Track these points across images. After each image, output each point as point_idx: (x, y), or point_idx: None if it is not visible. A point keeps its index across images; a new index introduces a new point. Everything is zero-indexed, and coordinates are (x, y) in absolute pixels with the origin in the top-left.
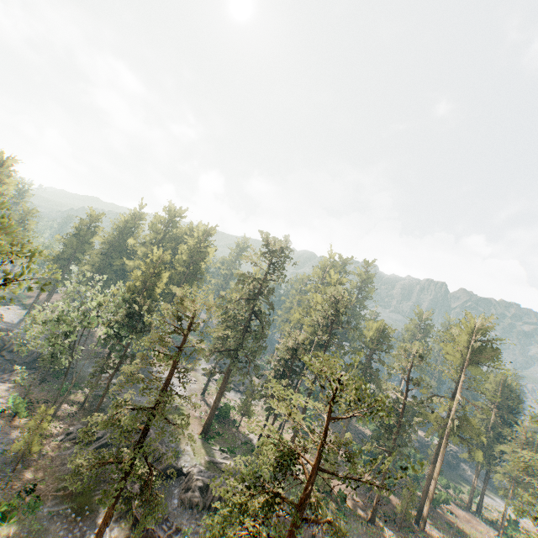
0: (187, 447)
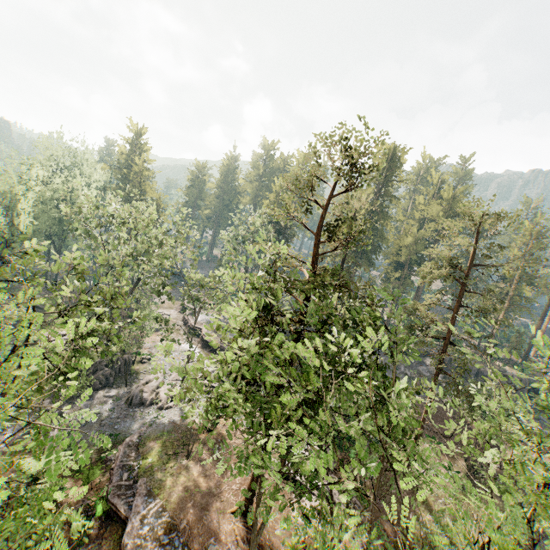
0: None
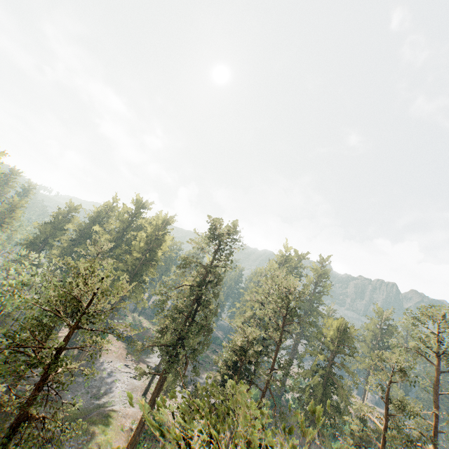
0: None
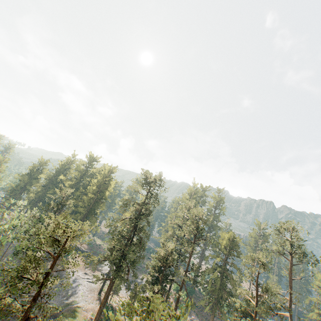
0: None
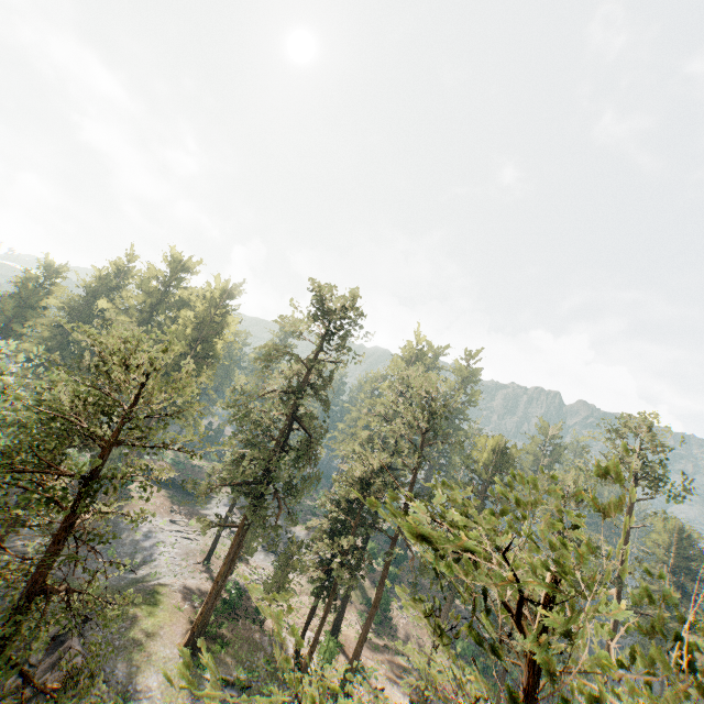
0: (152, 679)
